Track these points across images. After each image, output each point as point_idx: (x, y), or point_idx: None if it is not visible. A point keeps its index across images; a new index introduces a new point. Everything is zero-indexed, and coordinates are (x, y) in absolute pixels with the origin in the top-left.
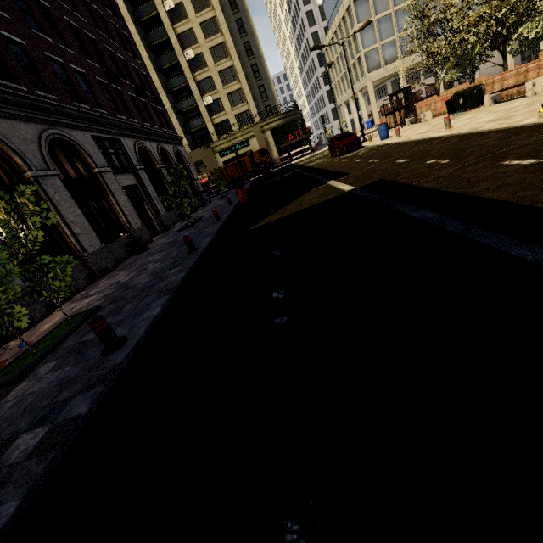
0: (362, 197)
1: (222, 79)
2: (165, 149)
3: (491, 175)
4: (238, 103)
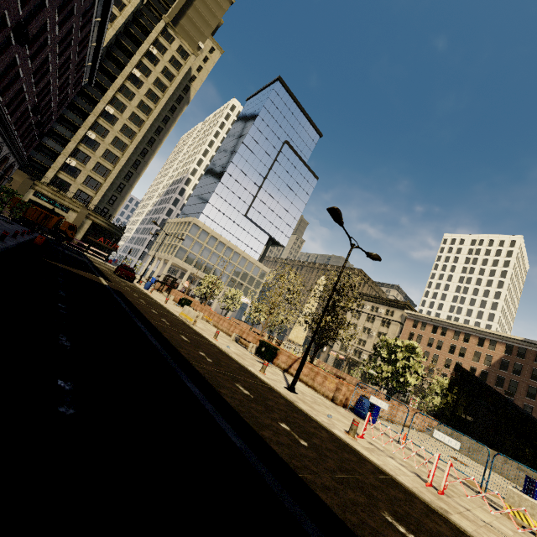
0: (108, 288)
1: (96, 167)
2: (9, 158)
3: (145, 308)
4: (91, 187)
